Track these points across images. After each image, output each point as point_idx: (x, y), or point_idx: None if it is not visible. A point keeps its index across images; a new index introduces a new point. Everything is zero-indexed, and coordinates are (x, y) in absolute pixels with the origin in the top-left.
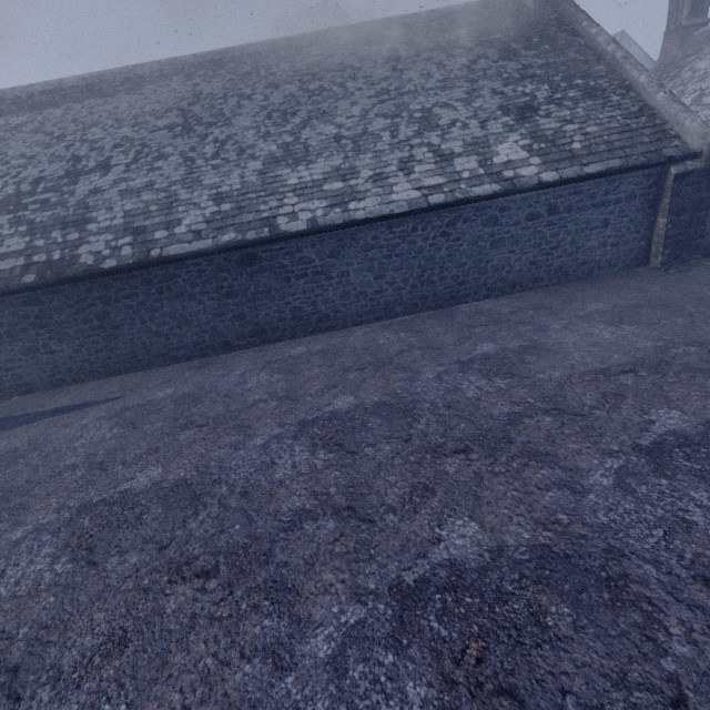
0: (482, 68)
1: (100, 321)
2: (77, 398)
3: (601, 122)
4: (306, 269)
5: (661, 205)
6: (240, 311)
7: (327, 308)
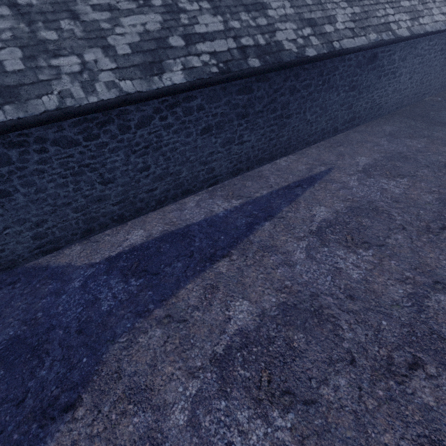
0: None
1: (282, 110)
2: (287, 177)
3: None
4: (390, 69)
5: None
6: (352, 102)
7: (384, 101)
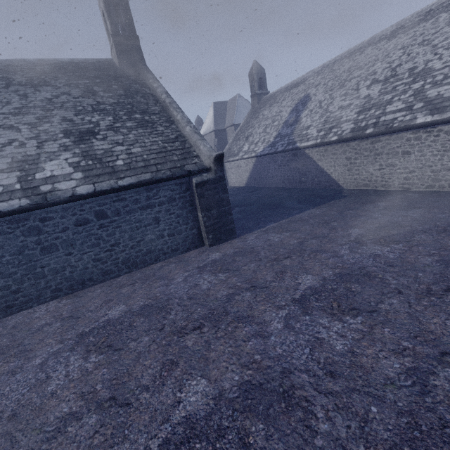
0: (61, 101)
1: None
2: None
3: (145, 145)
4: None
5: (197, 204)
6: None
7: None
